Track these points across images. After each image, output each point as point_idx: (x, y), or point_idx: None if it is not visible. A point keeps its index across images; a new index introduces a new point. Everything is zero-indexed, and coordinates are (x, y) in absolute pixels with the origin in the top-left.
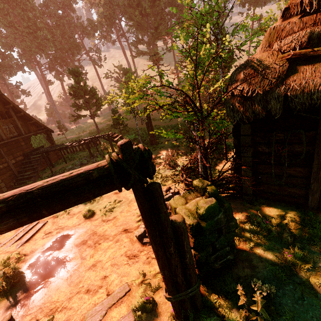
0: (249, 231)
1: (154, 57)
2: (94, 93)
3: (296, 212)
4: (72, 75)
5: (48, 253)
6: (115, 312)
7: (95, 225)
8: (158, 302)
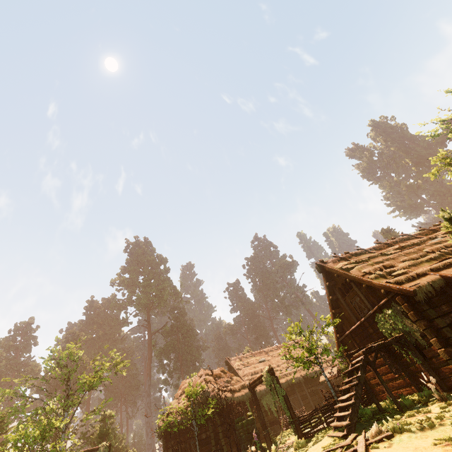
0: None
1: None
2: None
3: None
4: None
5: None
6: None
7: None
8: None
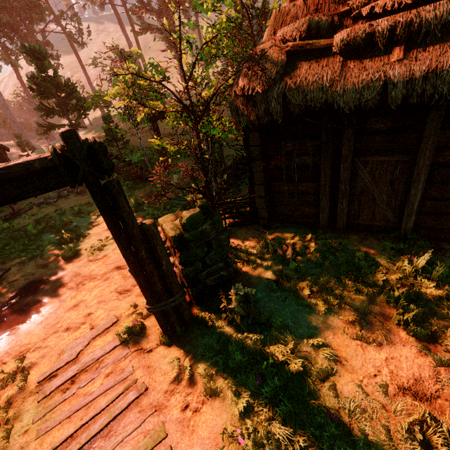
0: (256, 254)
1: (169, 36)
2: (72, 90)
3: (308, 232)
4: (31, 57)
5: (14, 302)
6: (99, 341)
7: (78, 267)
8: (148, 326)
